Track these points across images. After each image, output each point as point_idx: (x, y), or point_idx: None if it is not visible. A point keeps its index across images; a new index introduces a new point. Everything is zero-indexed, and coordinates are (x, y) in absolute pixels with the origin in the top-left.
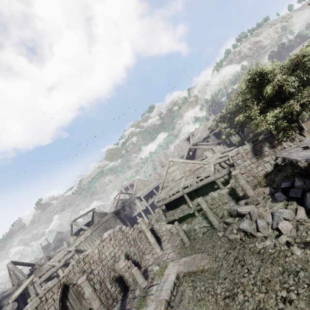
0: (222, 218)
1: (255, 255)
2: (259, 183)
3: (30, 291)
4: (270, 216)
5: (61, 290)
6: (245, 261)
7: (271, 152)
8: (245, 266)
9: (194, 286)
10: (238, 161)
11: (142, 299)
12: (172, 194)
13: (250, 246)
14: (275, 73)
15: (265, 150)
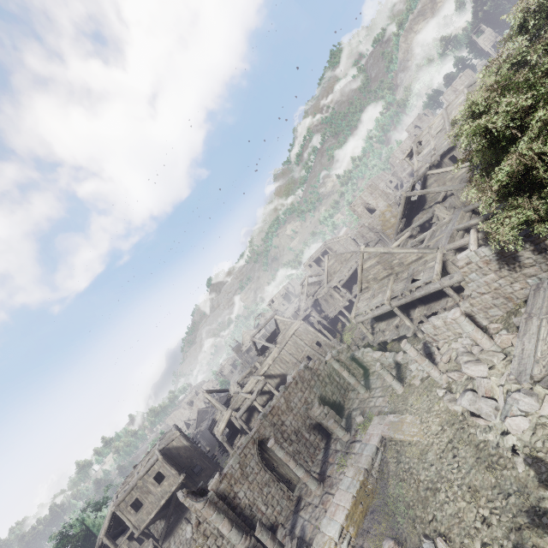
0: (448, 362)
1: (472, 448)
2: (515, 313)
3: (234, 422)
4: (502, 397)
5: (257, 446)
6: (458, 452)
7: (539, 259)
8: (457, 457)
9: (399, 460)
10: (470, 276)
11: (342, 459)
12: (375, 307)
13: (470, 431)
14: (547, 83)
15: (525, 257)
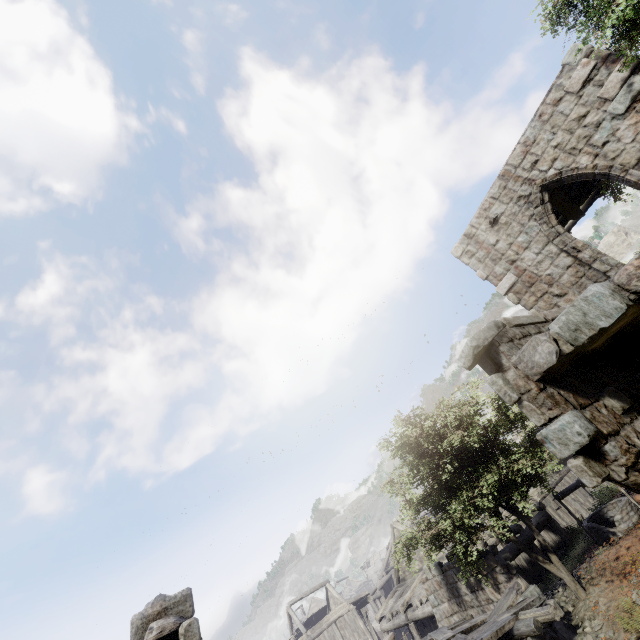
0: None
1: None
2: None
3: None
4: None
5: None
6: None
7: (474, 599)
8: None
9: None
10: (430, 596)
11: None
12: (397, 611)
13: None
14: None
15: (463, 591)
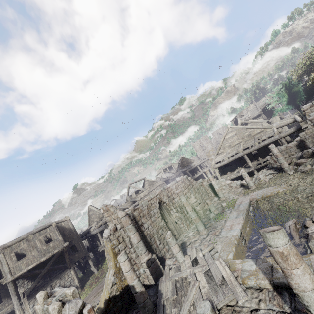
0: (290, 164)
1: None
2: None
3: None
4: None
5: (158, 202)
6: None
7: None
8: None
9: (272, 201)
10: (311, 114)
11: (221, 215)
12: (230, 157)
13: None
14: None
15: None
